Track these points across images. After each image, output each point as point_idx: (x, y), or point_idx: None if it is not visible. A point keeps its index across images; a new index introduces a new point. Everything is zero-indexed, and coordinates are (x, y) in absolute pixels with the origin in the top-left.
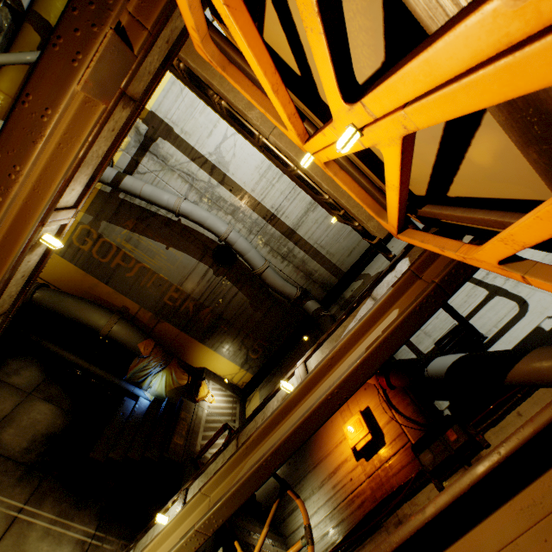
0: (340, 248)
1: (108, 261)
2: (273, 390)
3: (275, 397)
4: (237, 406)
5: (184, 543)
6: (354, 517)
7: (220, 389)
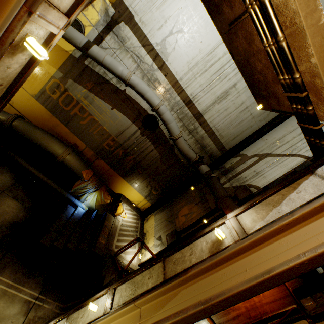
0: (228, 133)
1: (69, 110)
2: (202, 232)
3: (203, 238)
4: (139, 222)
5: None
6: None
7: (130, 209)
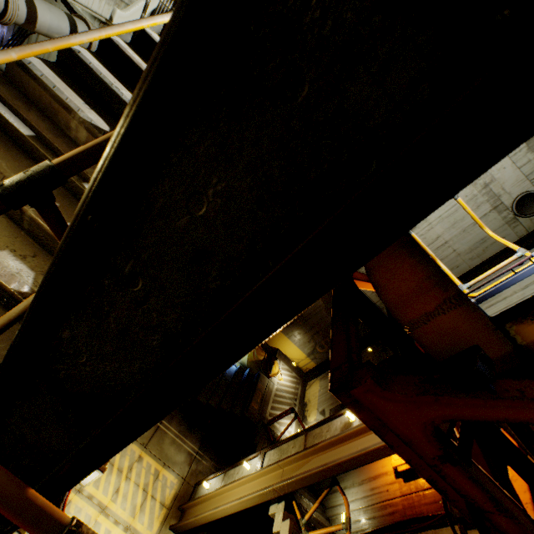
0: None
1: None
2: (339, 412)
3: (339, 418)
4: (299, 387)
5: (265, 492)
6: (384, 519)
7: (287, 370)
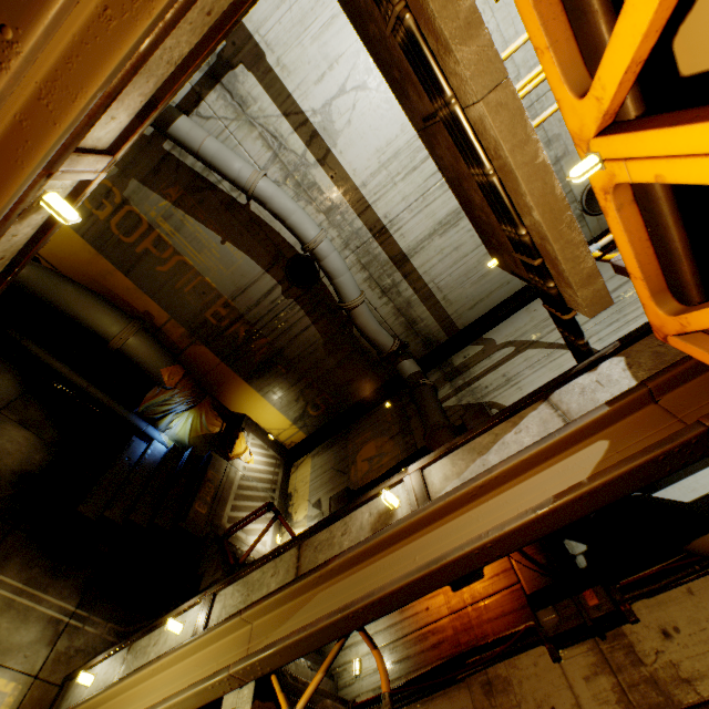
0: (462, 296)
1: (132, 242)
2: (365, 496)
3: (366, 506)
4: (280, 472)
5: (209, 686)
6: (425, 658)
7: (261, 446)
